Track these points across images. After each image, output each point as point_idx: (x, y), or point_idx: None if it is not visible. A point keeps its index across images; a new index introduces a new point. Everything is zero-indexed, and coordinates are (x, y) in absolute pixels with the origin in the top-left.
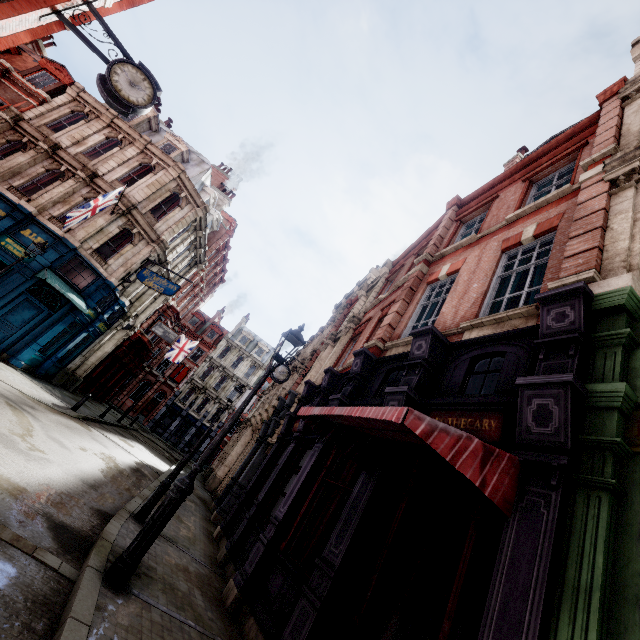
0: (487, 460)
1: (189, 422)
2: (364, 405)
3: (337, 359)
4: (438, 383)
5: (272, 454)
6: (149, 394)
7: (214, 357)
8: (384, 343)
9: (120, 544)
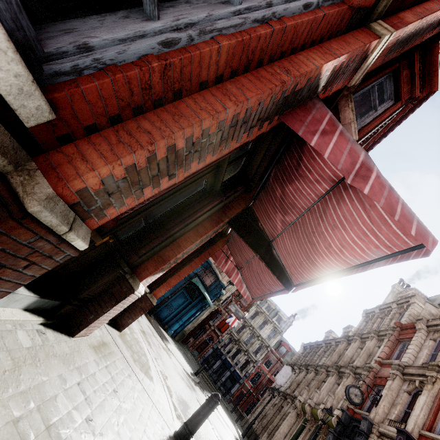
0: None
1: (225, 365)
2: None
3: (433, 415)
4: None
5: None
6: (203, 336)
7: (247, 317)
8: None
9: None
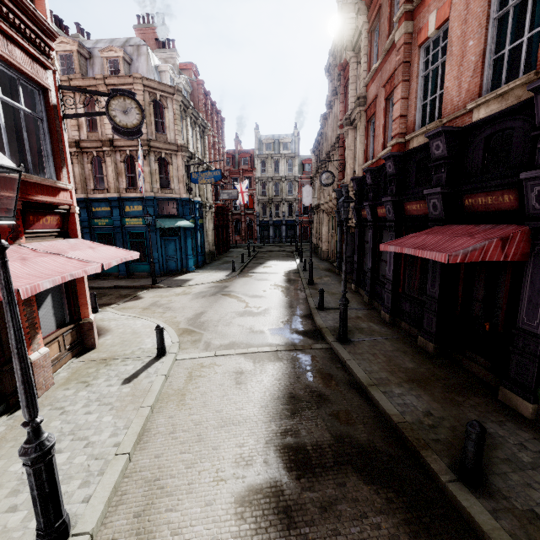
0: (505, 244)
1: (278, 225)
2: (411, 198)
3: (365, 147)
4: (463, 167)
5: (358, 236)
6: (243, 226)
7: (259, 176)
8: (403, 136)
9: (328, 326)
